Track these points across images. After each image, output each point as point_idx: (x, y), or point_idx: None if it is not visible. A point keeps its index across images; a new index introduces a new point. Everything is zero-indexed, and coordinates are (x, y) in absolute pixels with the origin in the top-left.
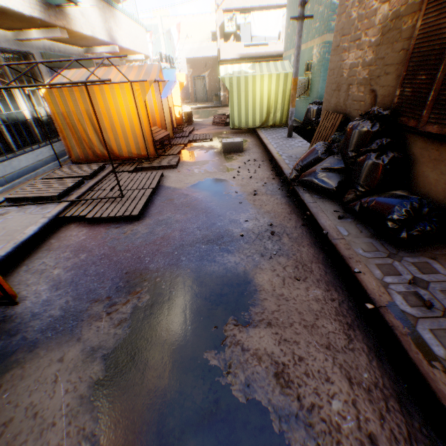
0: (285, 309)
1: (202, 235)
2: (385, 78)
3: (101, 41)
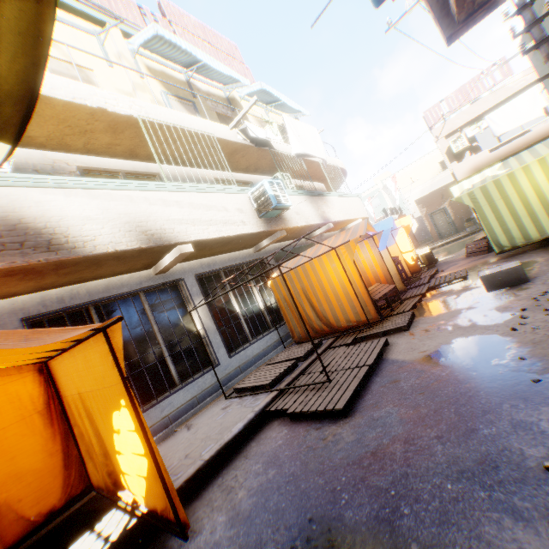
0: None
1: (446, 455)
2: None
3: (315, 225)
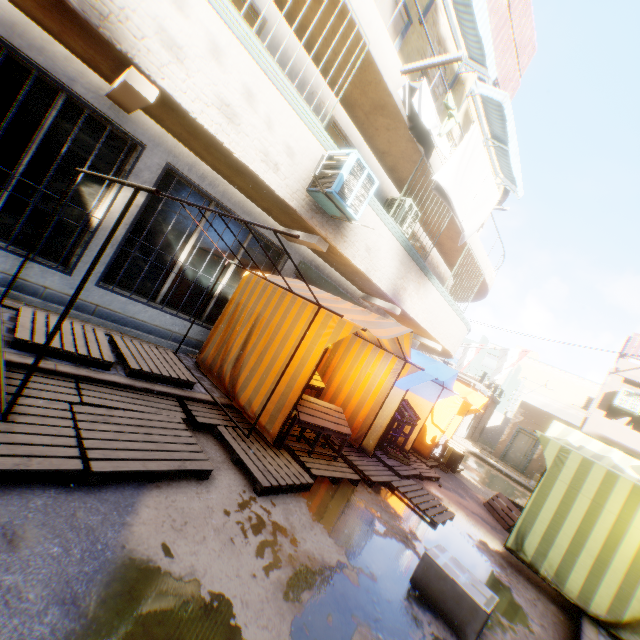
0: None
1: None
2: None
3: (377, 287)
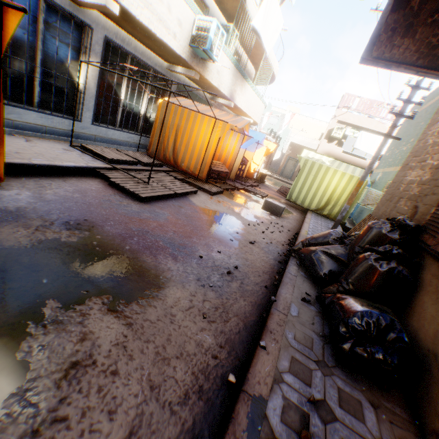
0: (160, 326)
1: (171, 237)
2: (430, 197)
3: (222, 94)
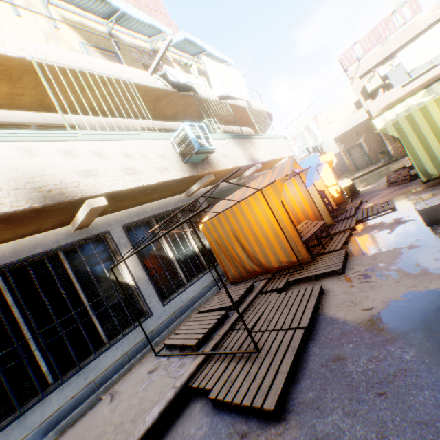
0: None
1: None
2: None
3: (244, 166)
